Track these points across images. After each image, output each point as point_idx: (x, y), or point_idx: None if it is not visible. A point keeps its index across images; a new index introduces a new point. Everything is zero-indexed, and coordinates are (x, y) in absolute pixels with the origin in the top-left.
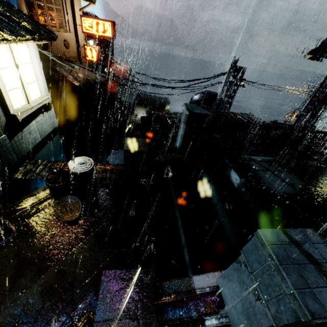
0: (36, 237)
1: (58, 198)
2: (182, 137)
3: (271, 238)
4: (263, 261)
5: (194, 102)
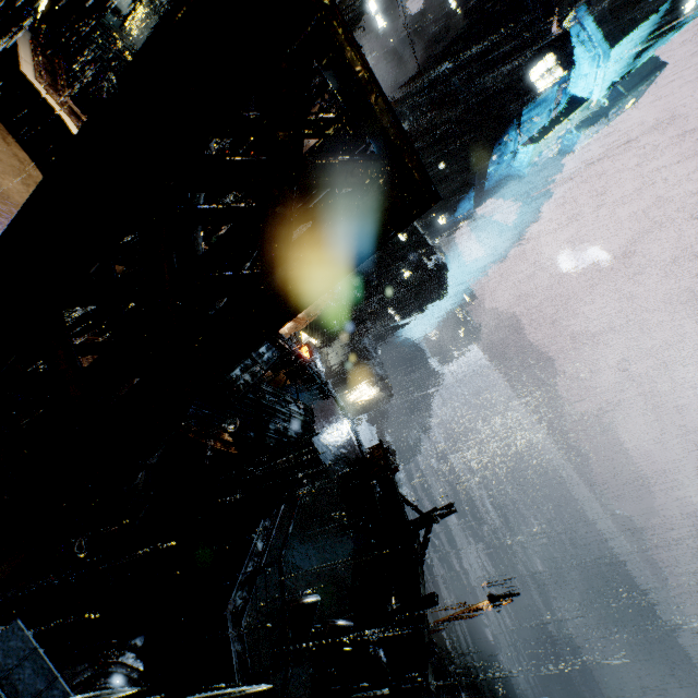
0: None
1: None
2: None
3: None
4: None
5: None
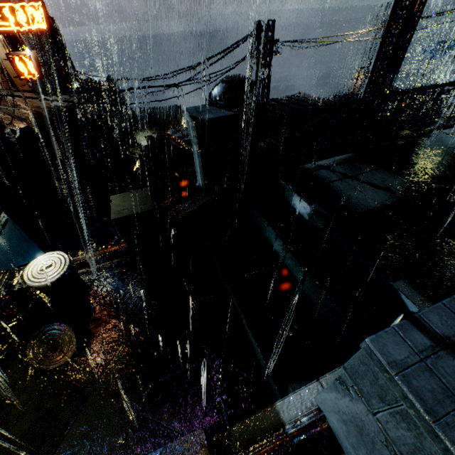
0: (11, 415)
1: (29, 337)
2: (200, 167)
3: (396, 352)
4: (393, 401)
5: (215, 100)
